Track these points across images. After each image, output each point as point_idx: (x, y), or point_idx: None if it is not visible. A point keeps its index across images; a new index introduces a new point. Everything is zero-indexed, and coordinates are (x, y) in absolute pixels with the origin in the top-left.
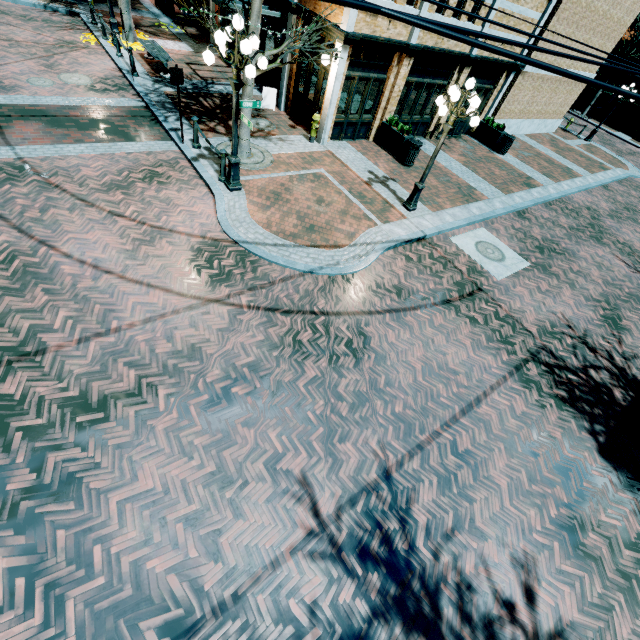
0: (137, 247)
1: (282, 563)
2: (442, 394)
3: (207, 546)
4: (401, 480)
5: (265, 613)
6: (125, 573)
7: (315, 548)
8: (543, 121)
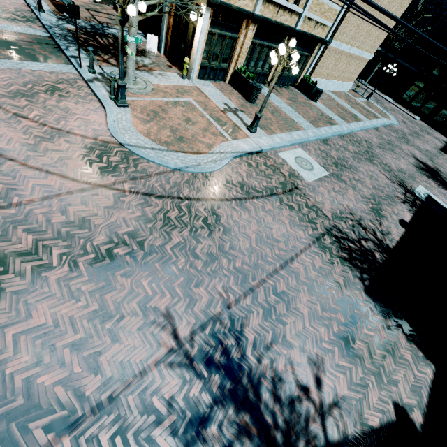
0: (38, 142)
1: (148, 372)
2: (268, 255)
3: (89, 364)
4: (238, 312)
5: (133, 408)
6: (18, 388)
7: (174, 360)
8: (341, 83)
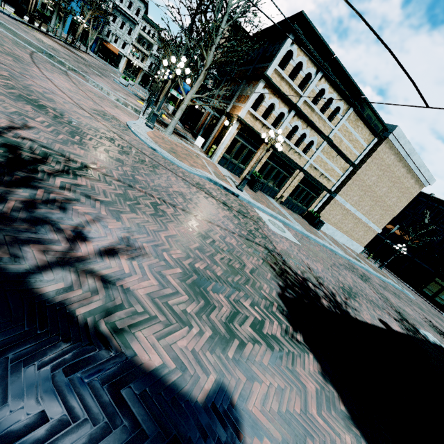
0: (77, 93)
1: None
2: (178, 200)
3: None
4: (95, 174)
5: None
6: None
7: None
8: (350, 240)
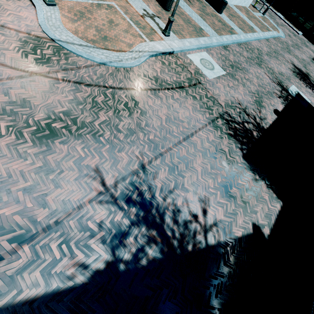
0: None
1: (84, 206)
2: (174, 131)
3: (38, 201)
4: (150, 169)
5: (74, 228)
6: None
7: (102, 199)
8: None
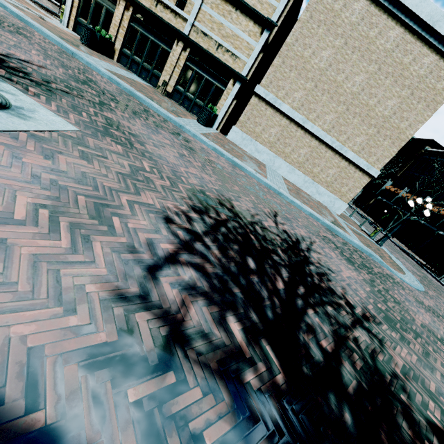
0: None
1: None
2: None
3: None
4: None
5: None
6: None
7: None
8: (312, 182)
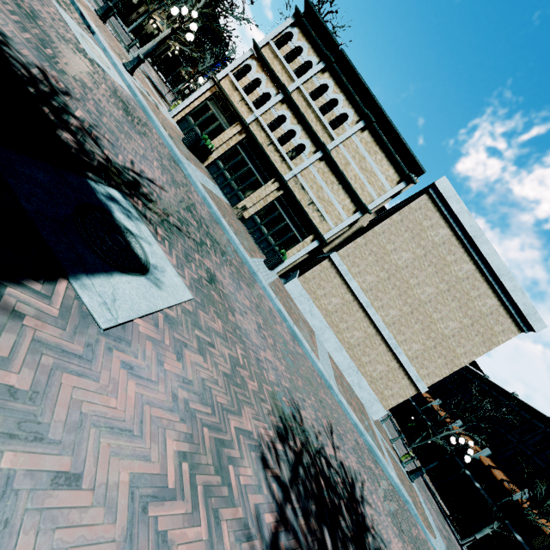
0: None
1: None
2: None
3: None
4: None
5: None
6: None
7: None
8: (356, 370)
